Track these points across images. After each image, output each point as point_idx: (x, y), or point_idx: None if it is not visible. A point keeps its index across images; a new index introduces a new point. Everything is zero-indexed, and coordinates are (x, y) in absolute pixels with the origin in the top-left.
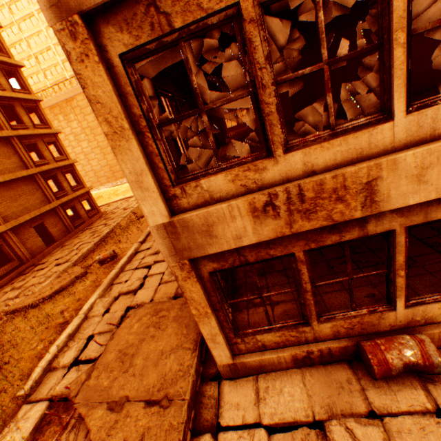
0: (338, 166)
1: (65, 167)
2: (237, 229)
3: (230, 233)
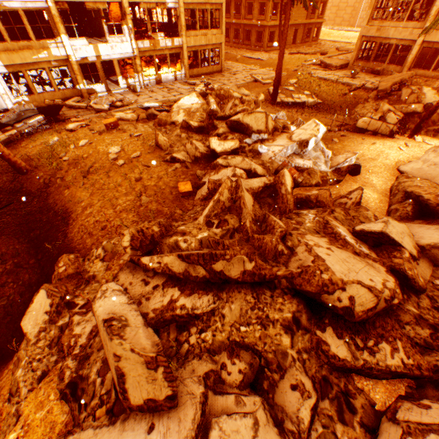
0: (392, 27)
1: None
2: (372, 33)
3: (371, 33)
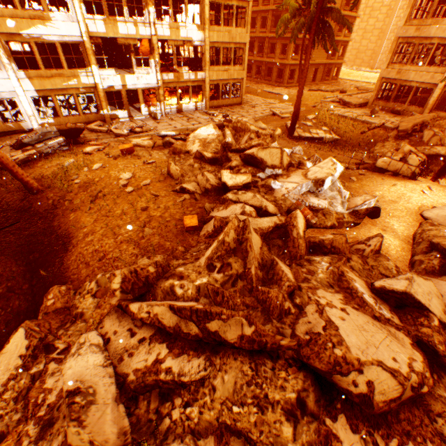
0: (413, 71)
1: (344, 42)
2: (392, 75)
3: (391, 75)
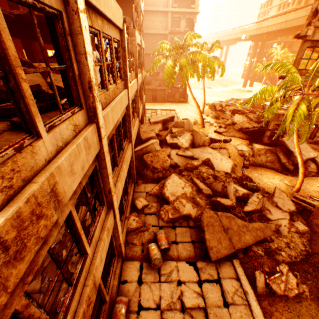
0: (81, 293)
1: None
2: None
3: None
